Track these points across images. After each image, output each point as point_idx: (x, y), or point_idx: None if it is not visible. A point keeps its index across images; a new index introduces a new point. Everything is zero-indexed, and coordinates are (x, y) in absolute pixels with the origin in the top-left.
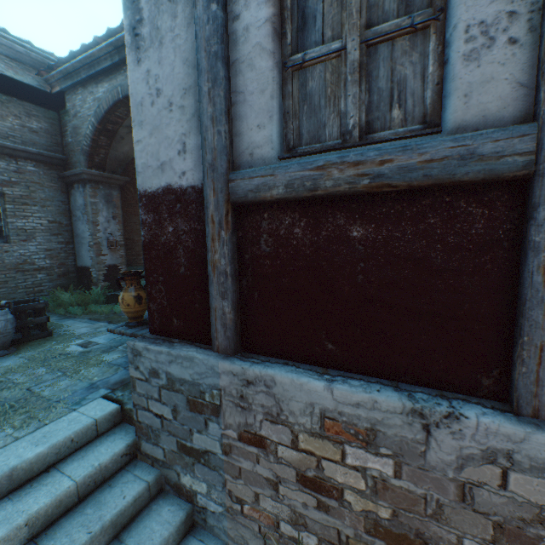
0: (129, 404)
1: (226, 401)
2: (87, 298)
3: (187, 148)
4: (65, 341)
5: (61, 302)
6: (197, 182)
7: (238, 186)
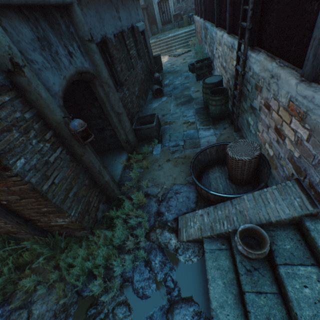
0: None
1: (195, 22)
2: None
3: None
4: None
5: None
6: None
7: None
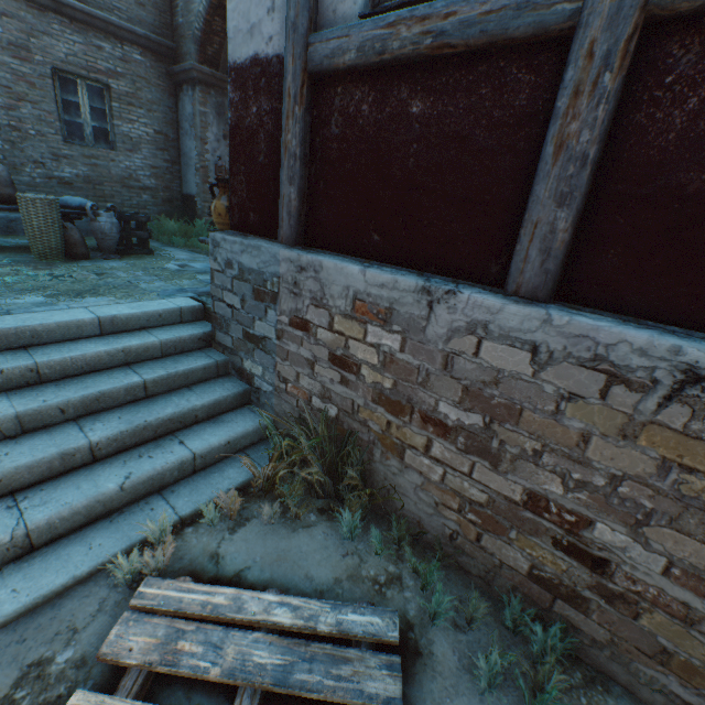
0: (210, 305)
1: (283, 289)
2: (190, 231)
3: (276, 6)
4: (165, 260)
5: (165, 231)
6: (282, 50)
7: (316, 51)
